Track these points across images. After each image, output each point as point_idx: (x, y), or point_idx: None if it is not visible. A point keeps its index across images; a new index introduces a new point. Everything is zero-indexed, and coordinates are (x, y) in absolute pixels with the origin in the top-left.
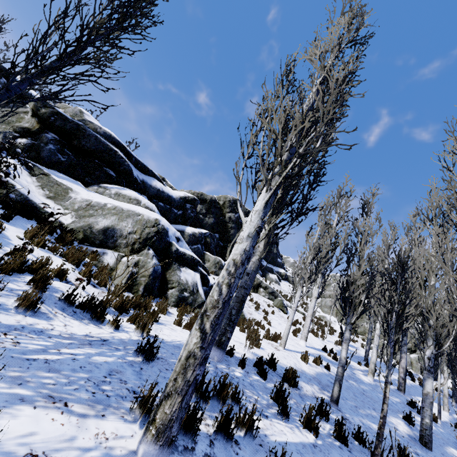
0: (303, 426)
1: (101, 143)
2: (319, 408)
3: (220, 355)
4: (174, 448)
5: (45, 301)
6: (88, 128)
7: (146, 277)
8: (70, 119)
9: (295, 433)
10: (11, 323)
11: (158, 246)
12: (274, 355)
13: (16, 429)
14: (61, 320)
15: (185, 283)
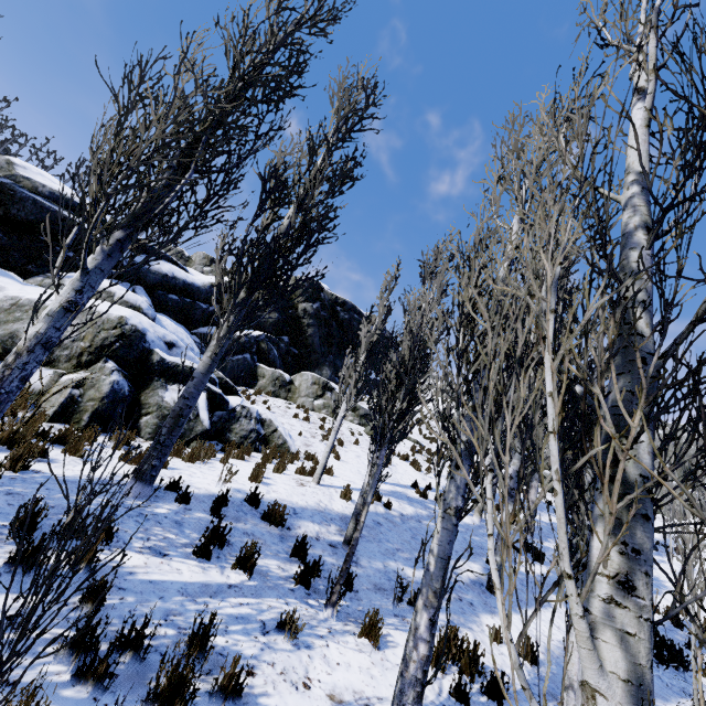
0: (234, 566)
1: (44, 209)
2: (294, 548)
3: (138, 488)
4: None
5: None
6: (21, 187)
7: (97, 401)
8: None
9: (206, 572)
10: None
11: (126, 356)
12: (283, 491)
13: None
14: None
15: (172, 406)
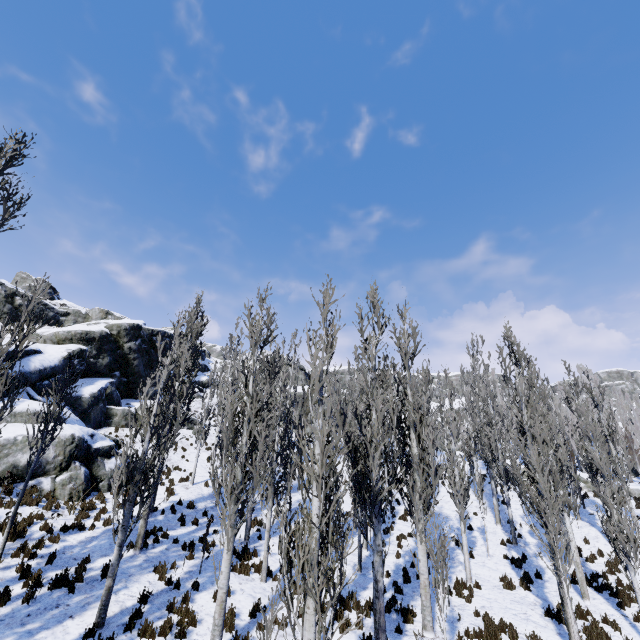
0: (192, 525)
1: None
2: (204, 513)
3: (150, 515)
4: (143, 550)
5: (56, 535)
6: None
7: (82, 485)
8: None
9: (187, 529)
10: (60, 548)
11: (81, 455)
12: (184, 494)
13: (104, 562)
14: (70, 538)
15: (111, 472)
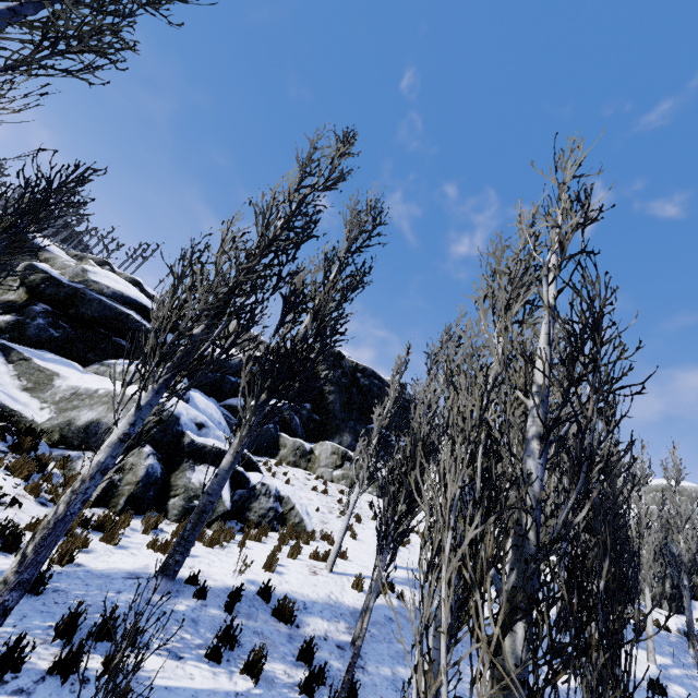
0: (242, 671)
1: (106, 307)
2: (301, 651)
3: (162, 584)
4: None
5: None
6: (91, 290)
7: (133, 485)
8: (65, 284)
9: (216, 678)
10: None
11: (161, 440)
12: (295, 582)
13: None
14: None
15: (198, 487)
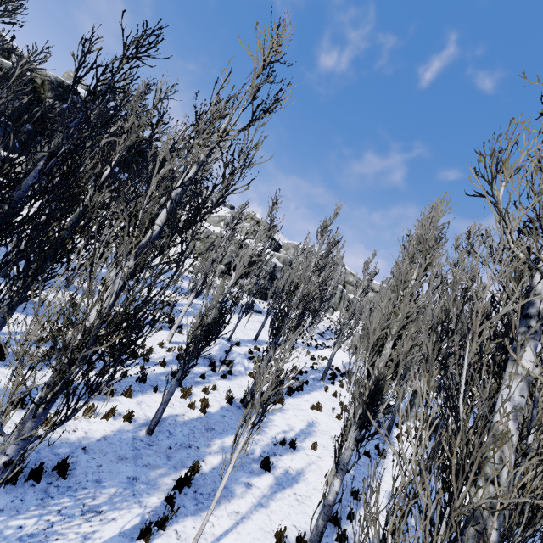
0: None
1: None
2: None
3: None
4: None
5: None
6: None
7: None
8: None
9: None
10: None
11: None
12: None
13: None
14: None
15: None
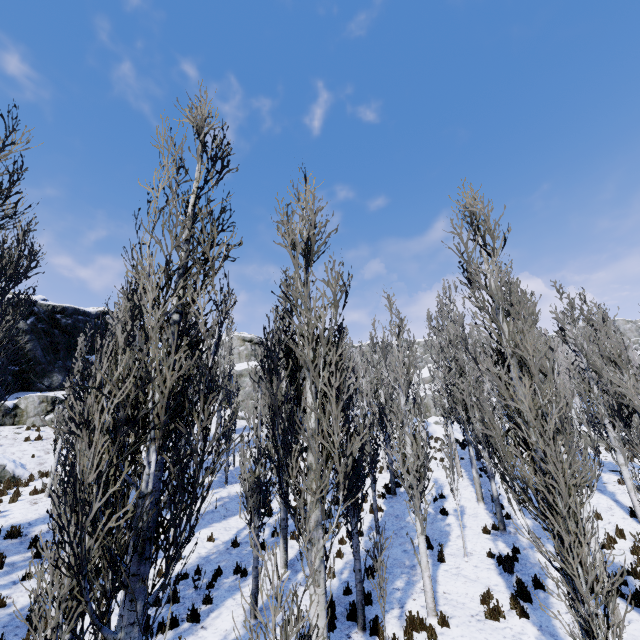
0: None
1: None
2: (30, 544)
3: None
4: None
5: None
6: None
7: None
8: None
9: None
10: None
11: None
12: (19, 515)
13: None
14: None
15: None
